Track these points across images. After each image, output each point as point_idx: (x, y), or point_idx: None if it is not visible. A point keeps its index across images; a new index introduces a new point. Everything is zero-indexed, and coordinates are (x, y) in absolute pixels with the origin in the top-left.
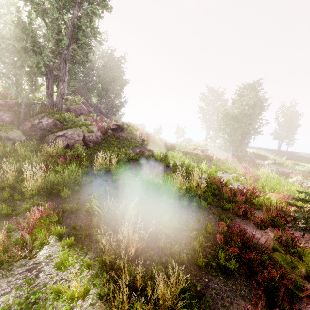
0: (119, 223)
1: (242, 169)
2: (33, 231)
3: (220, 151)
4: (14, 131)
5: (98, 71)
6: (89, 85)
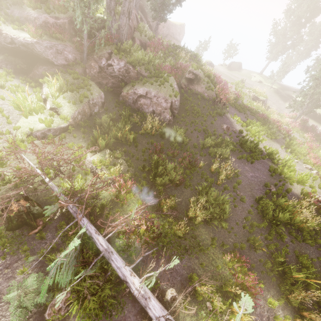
0: (290, 275)
1: (309, 149)
2: (245, 281)
3: (275, 97)
4: (92, 87)
5: None
6: None
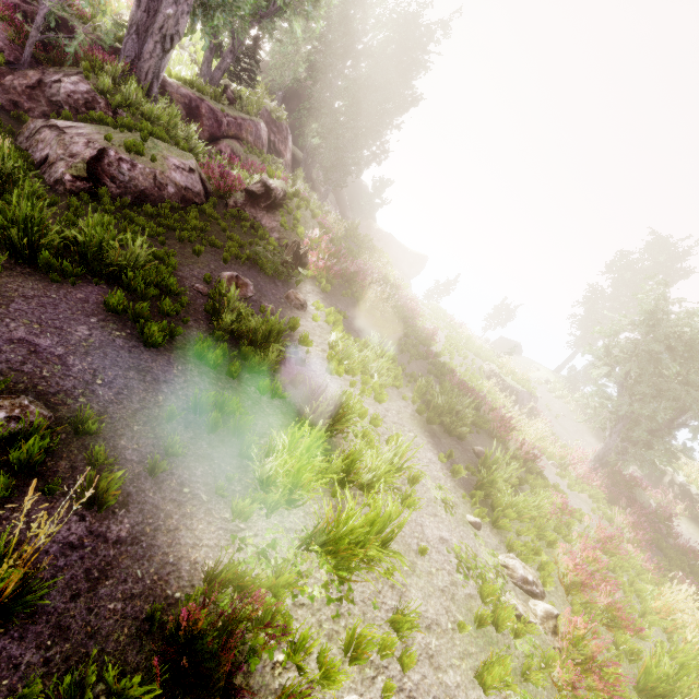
0: None
1: (592, 541)
2: None
3: (577, 423)
4: None
5: (359, 61)
6: (321, 92)
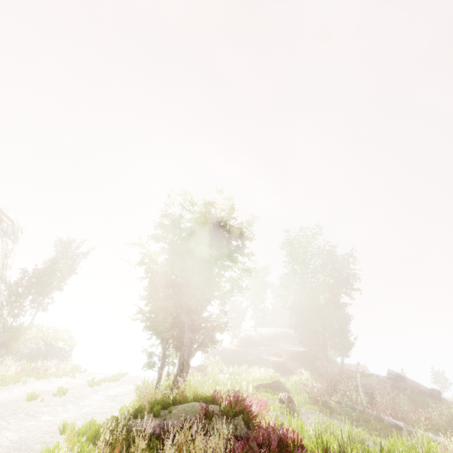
0: None
1: None
2: None
3: None
4: None
5: None
6: None
